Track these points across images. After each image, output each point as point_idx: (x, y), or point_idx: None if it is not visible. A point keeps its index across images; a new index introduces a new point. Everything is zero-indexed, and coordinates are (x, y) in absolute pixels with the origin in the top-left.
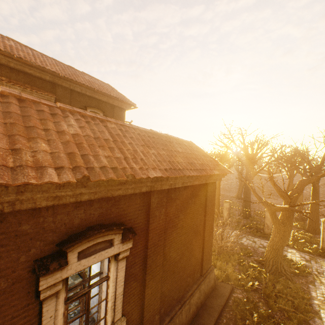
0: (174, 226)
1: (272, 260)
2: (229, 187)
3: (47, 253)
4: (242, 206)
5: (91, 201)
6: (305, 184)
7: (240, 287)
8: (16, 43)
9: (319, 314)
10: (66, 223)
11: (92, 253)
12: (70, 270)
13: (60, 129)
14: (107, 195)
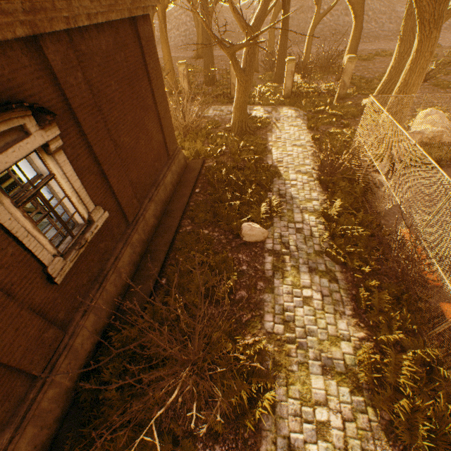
0: (111, 101)
1: (238, 122)
2: (185, 42)
3: None
4: (205, 68)
5: None
6: (269, 1)
7: (211, 157)
8: None
9: (271, 152)
10: None
11: (6, 148)
12: None
13: None
14: None
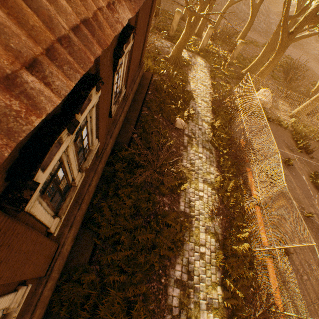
0: (140, 27)
1: (174, 57)
2: None
3: (116, 46)
4: None
5: None
6: None
7: (156, 74)
8: None
9: (190, 83)
10: None
11: (125, 47)
12: (123, 57)
13: None
14: None
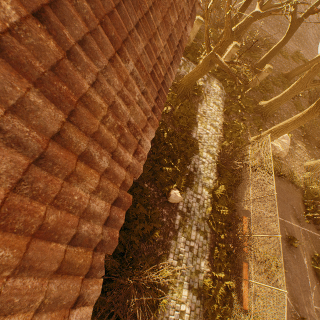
0: None
1: (184, 87)
2: None
3: None
4: None
5: None
6: (254, 20)
7: None
8: None
9: (197, 124)
10: None
11: None
12: None
13: None
14: None
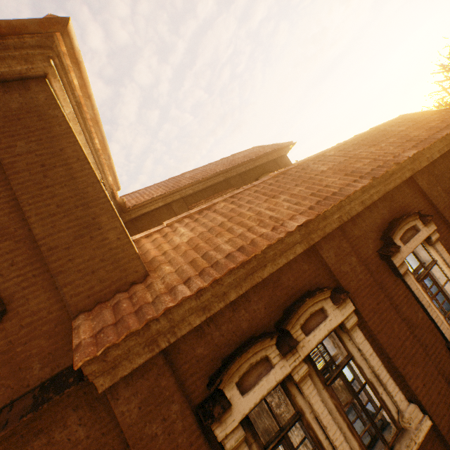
0: None
1: None
2: None
3: (379, 247)
4: None
5: (375, 205)
6: None
7: None
8: (189, 173)
9: None
10: (373, 225)
11: (408, 240)
12: (404, 252)
13: (319, 171)
14: (386, 191)
